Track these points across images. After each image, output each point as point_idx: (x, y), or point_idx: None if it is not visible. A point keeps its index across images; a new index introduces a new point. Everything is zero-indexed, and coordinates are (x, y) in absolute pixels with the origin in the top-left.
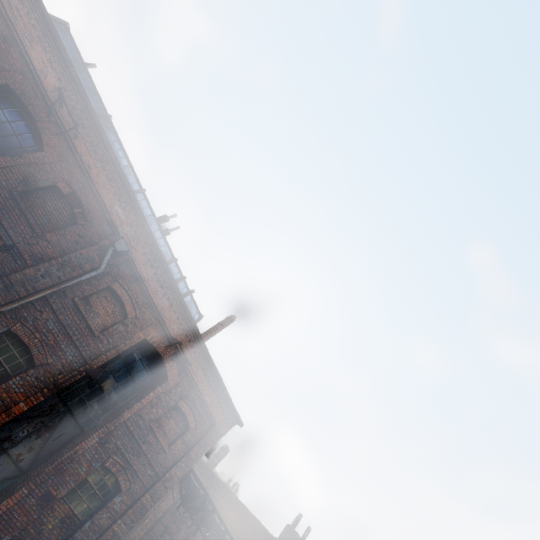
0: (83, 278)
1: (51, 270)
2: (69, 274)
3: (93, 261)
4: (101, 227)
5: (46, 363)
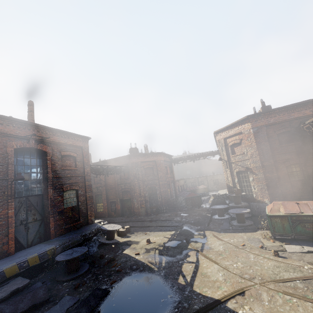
0: None
1: None
2: None
3: None
4: None
5: None
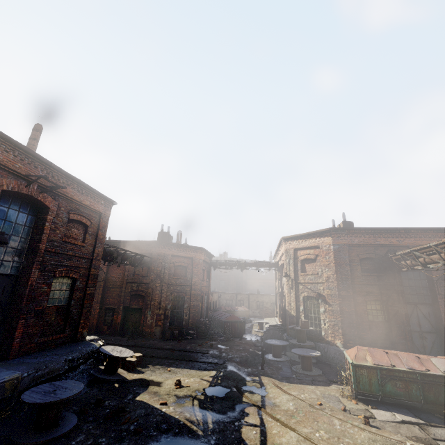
0: None
1: None
2: None
3: None
4: None
5: None
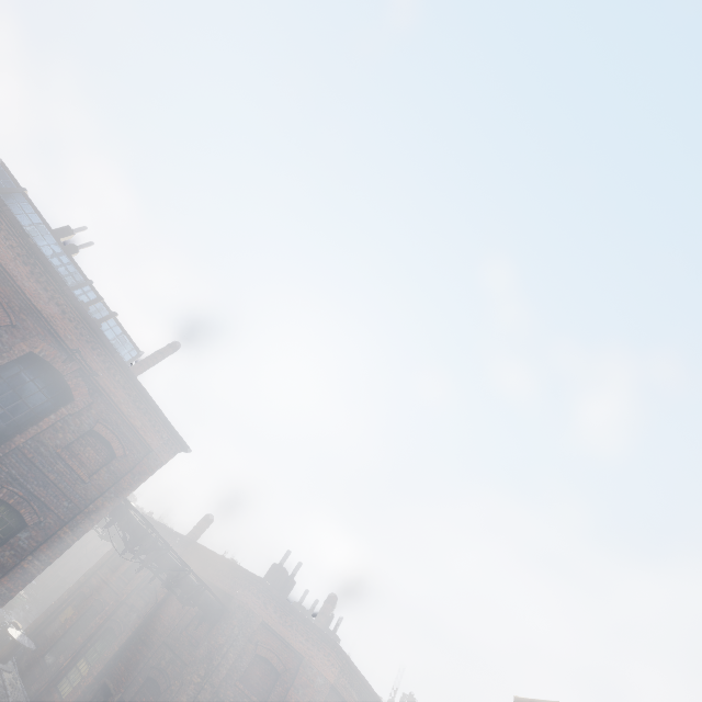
0: None
1: None
2: None
3: None
4: None
5: None
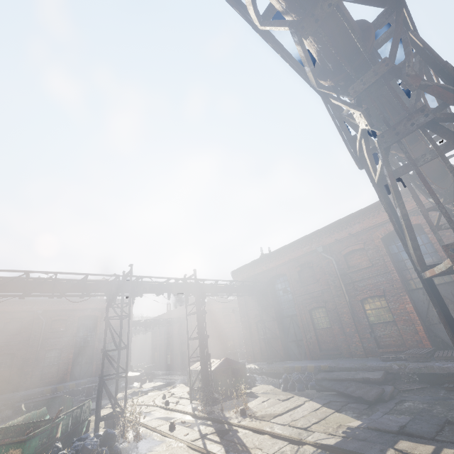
0: (43, 327)
1: (35, 334)
2: (39, 330)
3: (40, 322)
4: (29, 315)
5: (63, 346)
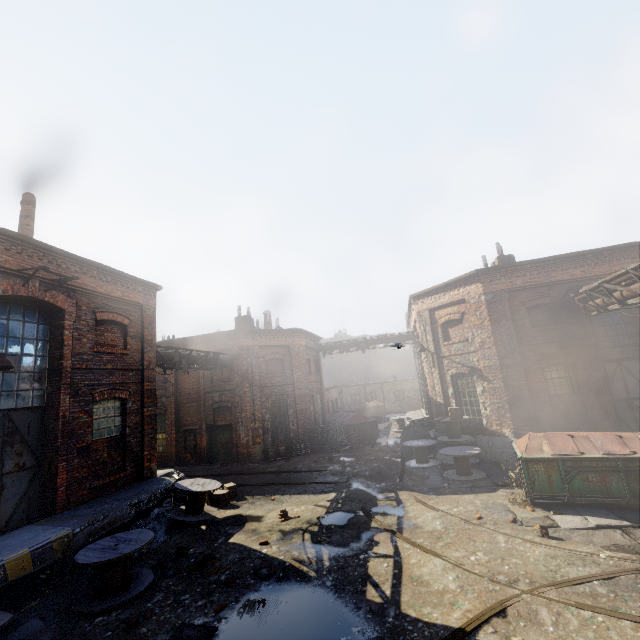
0: None
1: None
2: None
3: None
4: None
5: None
